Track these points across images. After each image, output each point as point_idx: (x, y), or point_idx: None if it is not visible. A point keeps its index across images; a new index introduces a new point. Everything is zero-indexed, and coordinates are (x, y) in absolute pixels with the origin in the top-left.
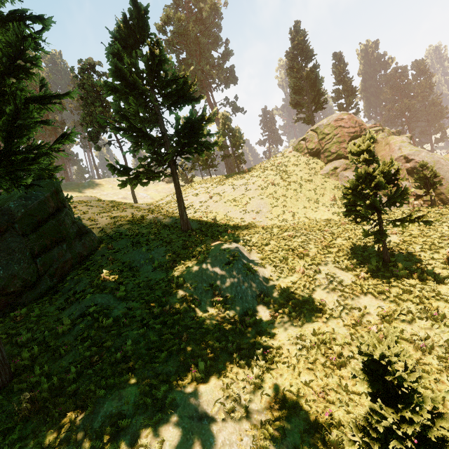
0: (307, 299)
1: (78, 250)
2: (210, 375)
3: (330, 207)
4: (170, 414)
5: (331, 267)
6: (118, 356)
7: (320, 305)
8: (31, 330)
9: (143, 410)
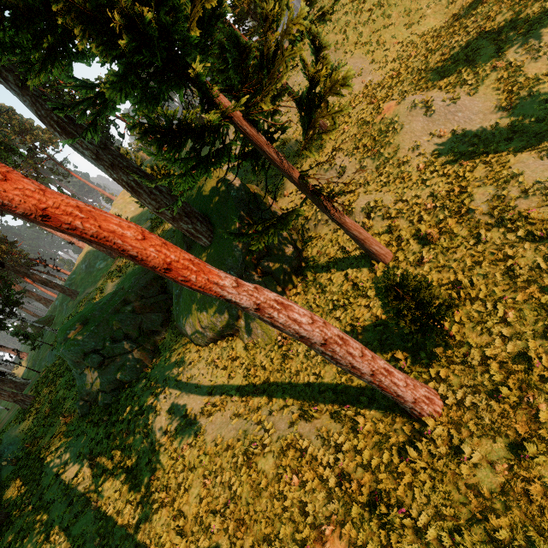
0: (526, 77)
1: (277, 208)
2: (513, 157)
3: (437, 3)
4: (525, 174)
5: (522, 42)
6: (443, 193)
7: (542, 73)
8: (341, 247)
9: (505, 185)
